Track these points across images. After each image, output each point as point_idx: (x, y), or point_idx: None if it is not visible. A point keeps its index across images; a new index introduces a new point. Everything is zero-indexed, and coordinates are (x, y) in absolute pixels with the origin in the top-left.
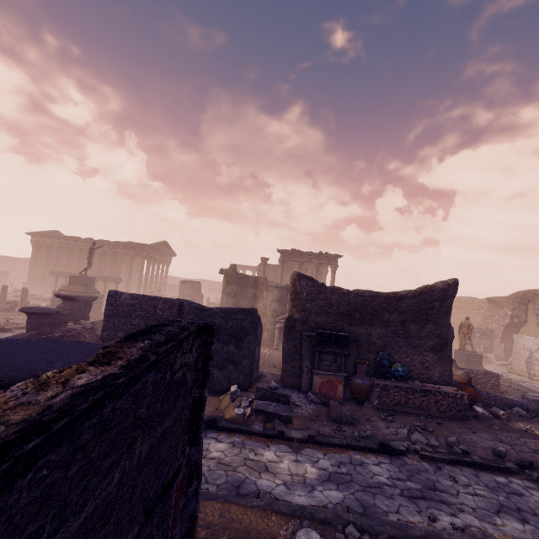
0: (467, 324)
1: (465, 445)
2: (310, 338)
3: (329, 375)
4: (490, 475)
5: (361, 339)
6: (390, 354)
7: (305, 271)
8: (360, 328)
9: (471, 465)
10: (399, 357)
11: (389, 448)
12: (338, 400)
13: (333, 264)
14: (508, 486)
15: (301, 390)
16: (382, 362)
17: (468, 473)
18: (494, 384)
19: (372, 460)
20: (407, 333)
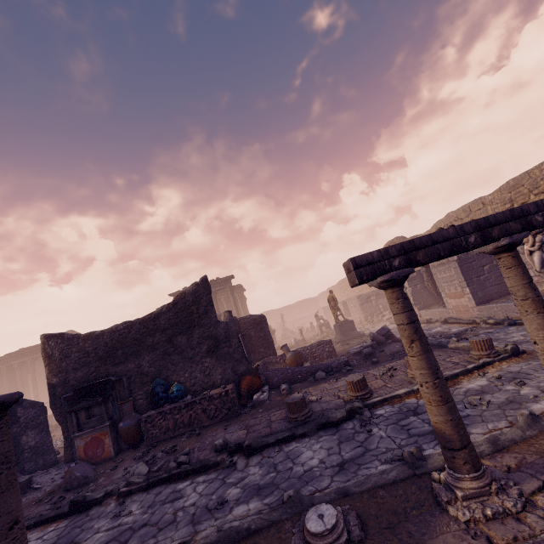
0: (331, 297)
1: (195, 452)
2: (69, 400)
3: (91, 432)
4: (178, 484)
5: (132, 375)
6: (167, 377)
7: (219, 302)
8: (128, 364)
9: (169, 480)
10: (178, 376)
11: (81, 503)
12: (108, 455)
13: (228, 287)
14: (179, 492)
15: (75, 461)
16: (155, 390)
17: (152, 494)
18: (330, 351)
19: (46, 531)
20: (177, 348)
